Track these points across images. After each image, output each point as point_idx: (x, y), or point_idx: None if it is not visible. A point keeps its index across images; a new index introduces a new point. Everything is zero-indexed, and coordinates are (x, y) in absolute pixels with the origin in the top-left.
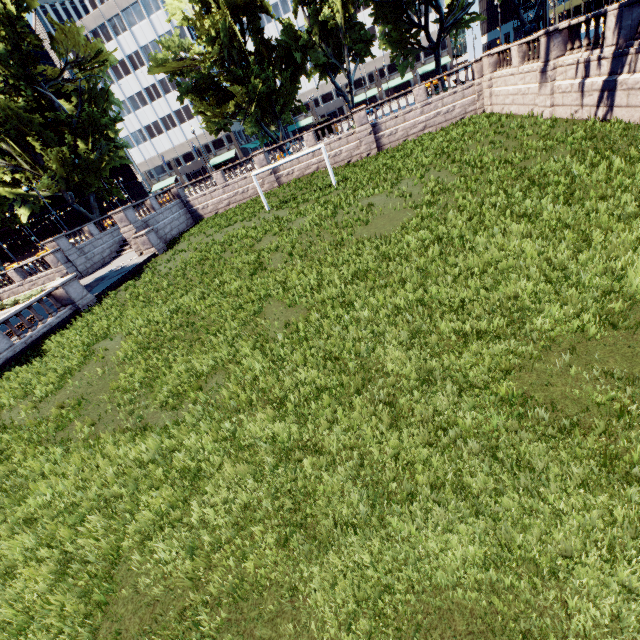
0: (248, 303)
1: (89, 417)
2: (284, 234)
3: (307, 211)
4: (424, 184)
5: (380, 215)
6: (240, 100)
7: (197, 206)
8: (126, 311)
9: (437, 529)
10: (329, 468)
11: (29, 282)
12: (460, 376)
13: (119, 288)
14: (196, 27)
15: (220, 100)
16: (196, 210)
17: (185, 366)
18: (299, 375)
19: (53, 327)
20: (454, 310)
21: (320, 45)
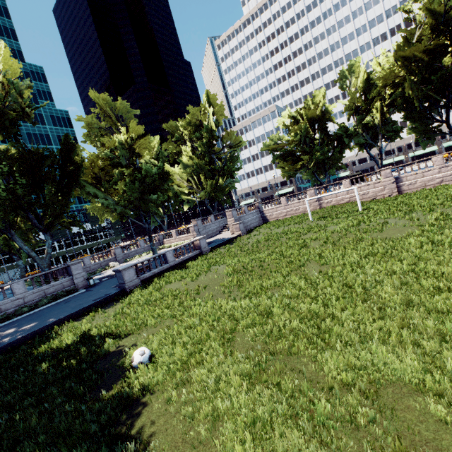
0: (296, 261)
1: (210, 293)
2: (322, 232)
3: (338, 222)
4: (430, 214)
5: (392, 228)
6: (305, 162)
7: (267, 214)
8: (225, 257)
9: (399, 358)
10: (339, 326)
11: (178, 238)
12: (430, 305)
13: (220, 247)
14: (289, 129)
15: (293, 161)
16: (265, 216)
17: (258, 282)
18: (326, 290)
19: (190, 257)
20: (435, 277)
21: (362, 134)
